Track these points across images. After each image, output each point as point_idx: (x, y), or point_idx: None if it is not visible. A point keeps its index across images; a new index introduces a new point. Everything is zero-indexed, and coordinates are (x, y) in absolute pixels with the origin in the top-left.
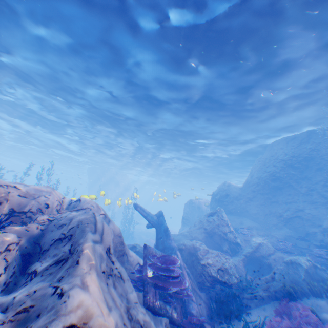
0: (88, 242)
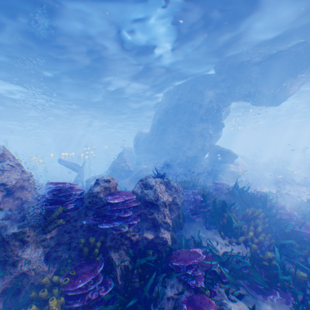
0: None
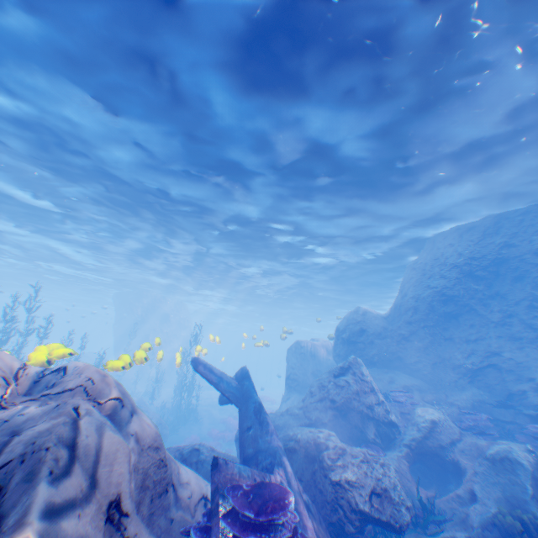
0: (28, 526)
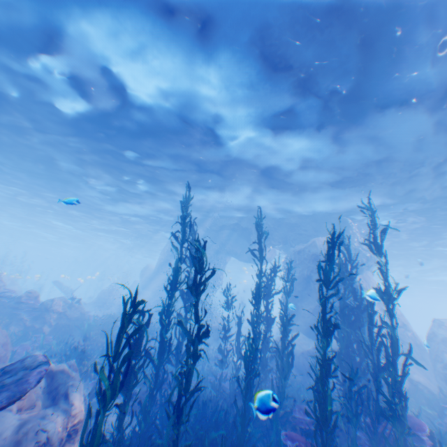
0: None
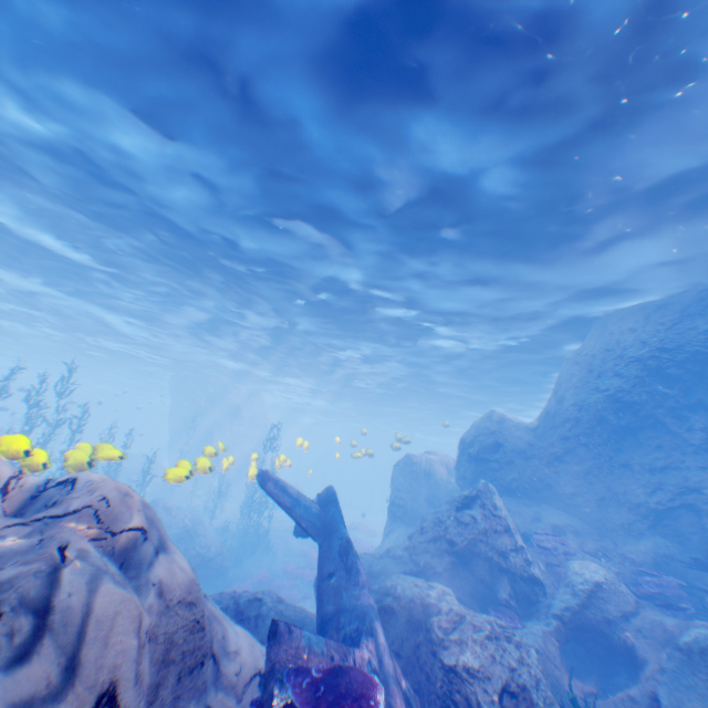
0: None
